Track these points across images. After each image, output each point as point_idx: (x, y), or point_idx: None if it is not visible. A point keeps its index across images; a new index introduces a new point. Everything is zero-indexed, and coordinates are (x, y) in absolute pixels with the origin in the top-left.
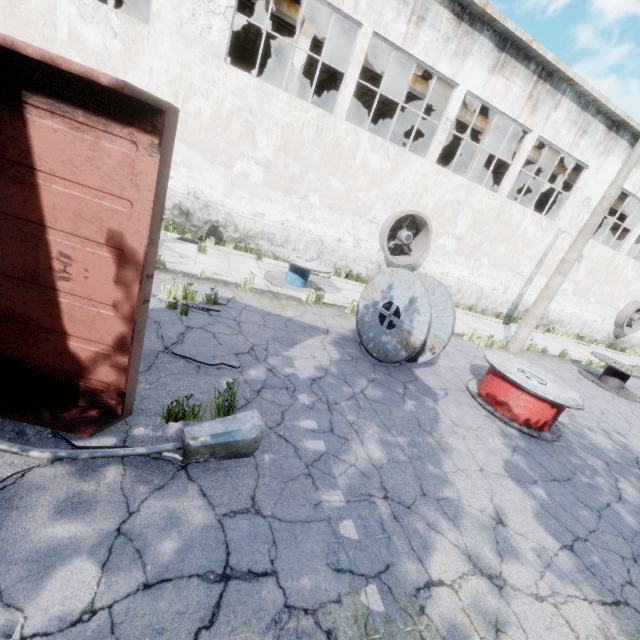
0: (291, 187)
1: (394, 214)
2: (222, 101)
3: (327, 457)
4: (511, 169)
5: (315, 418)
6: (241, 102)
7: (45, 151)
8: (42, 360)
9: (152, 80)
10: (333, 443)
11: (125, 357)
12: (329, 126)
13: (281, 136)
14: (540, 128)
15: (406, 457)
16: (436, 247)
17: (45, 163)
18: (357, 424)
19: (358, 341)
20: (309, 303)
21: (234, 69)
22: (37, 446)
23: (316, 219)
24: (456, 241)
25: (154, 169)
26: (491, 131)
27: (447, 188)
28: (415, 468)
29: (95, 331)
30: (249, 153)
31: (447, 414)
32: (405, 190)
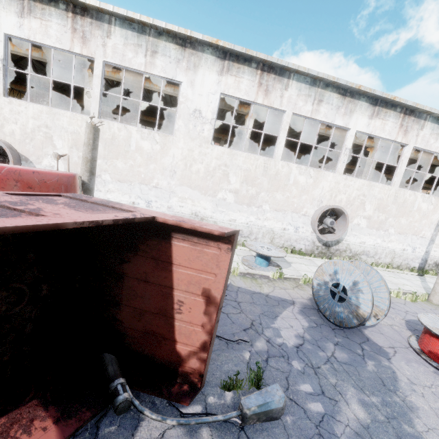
0: (251, 202)
1: (319, 209)
2: (210, 163)
3: (327, 418)
4: (398, 169)
5: (308, 382)
6: (220, 162)
7: (178, 255)
8: (161, 355)
9: (174, 160)
10: (327, 404)
11: (205, 353)
12: (271, 165)
13: (243, 175)
14: (413, 142)
15: (383, 417)
16: (352, 225)
17: (177, 260)
18: (338, 386)
19: (316, 308)
20: (274, 279)
21: (216, 146)
22: (163, 413)
23: (268, 218)
24: (367, 220)
25: (228, 259)
26: (376, 145)
27: (353, 188)
28: (394, 427)
29: (191, 339)
30: (225, 187)
31: (402, 372)
32: (324, 193)
